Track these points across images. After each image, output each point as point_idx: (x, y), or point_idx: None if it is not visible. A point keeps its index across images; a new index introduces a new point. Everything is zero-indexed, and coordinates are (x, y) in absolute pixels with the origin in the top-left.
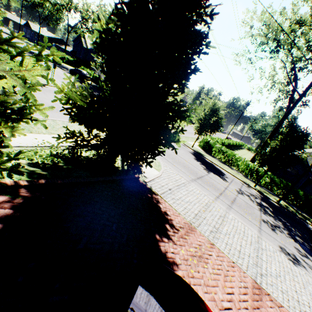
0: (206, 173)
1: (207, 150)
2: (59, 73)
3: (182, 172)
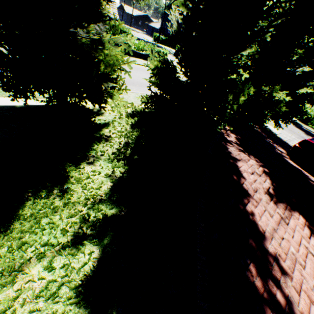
0: (306, 136)
1: (303, 121)
2: (173, 59)
3: (290, 133)
